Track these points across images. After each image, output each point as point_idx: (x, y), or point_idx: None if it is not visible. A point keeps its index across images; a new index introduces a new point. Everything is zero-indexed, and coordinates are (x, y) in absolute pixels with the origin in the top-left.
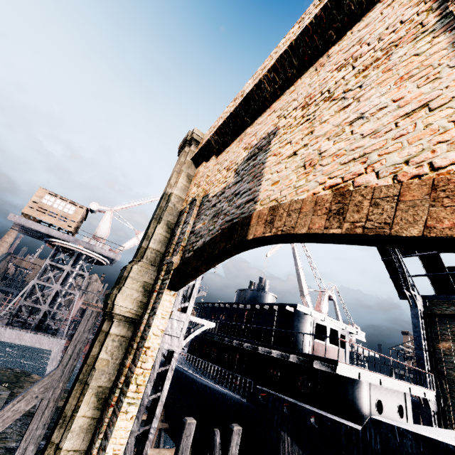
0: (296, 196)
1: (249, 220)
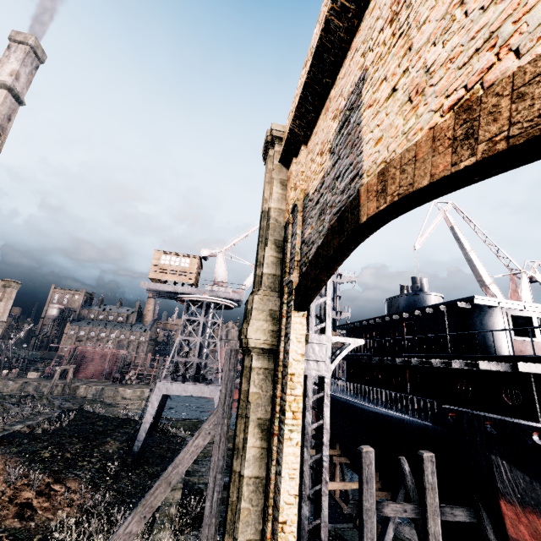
0: (407, 144)
1: (358, 199)
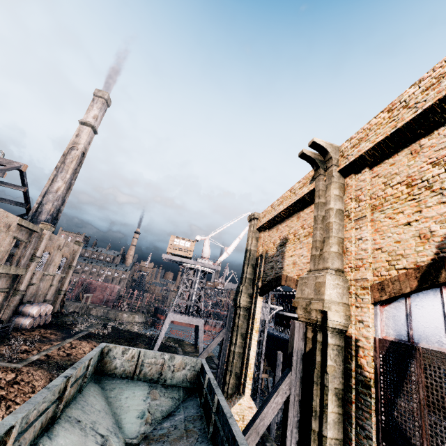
0: (291, 274)
1: (281, 277)
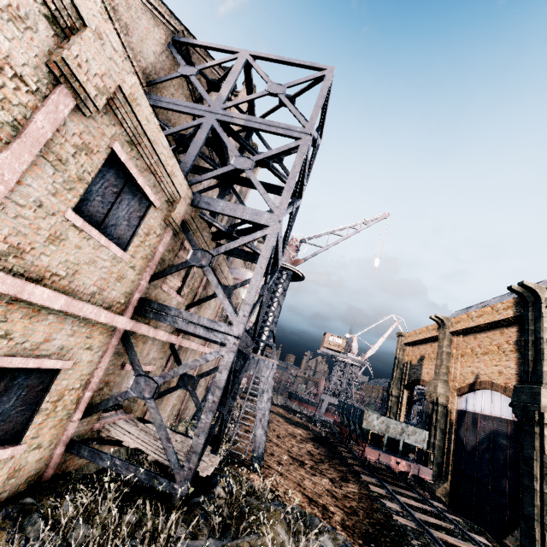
0: (426, 379)
1: (420, 380)
